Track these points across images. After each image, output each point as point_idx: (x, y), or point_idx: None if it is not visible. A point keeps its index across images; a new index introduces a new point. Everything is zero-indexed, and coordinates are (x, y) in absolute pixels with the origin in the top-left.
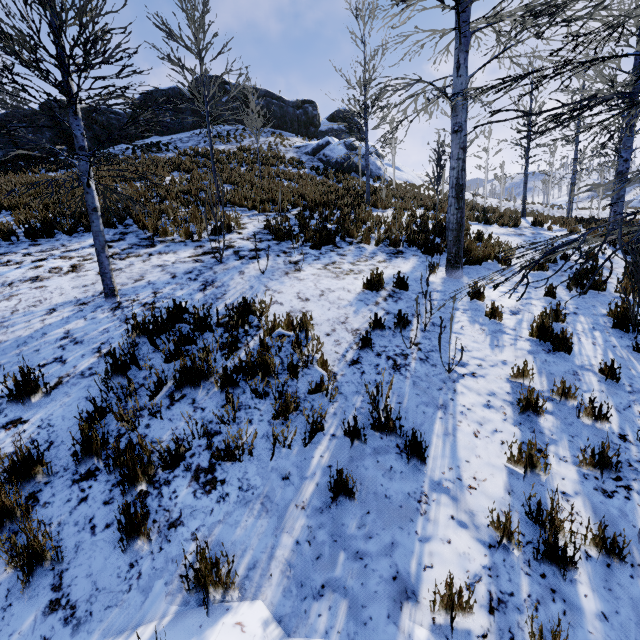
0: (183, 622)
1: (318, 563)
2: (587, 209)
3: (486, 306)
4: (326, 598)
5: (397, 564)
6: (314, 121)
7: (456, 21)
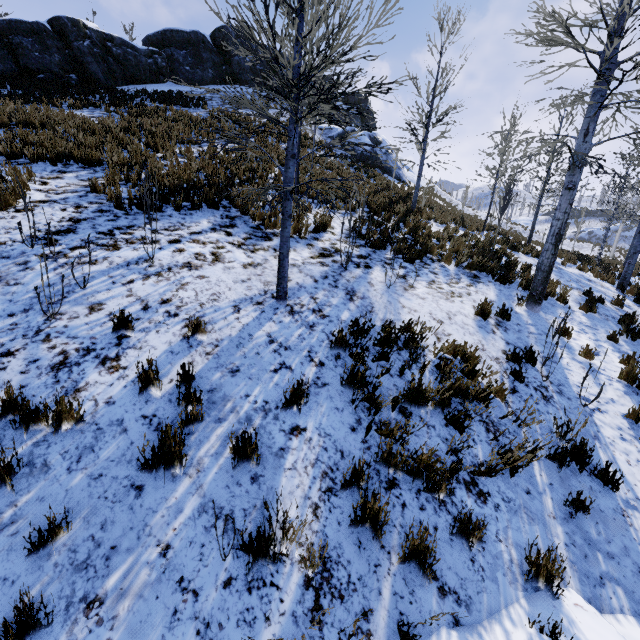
0: (538, 603)
1: (588, 560)
2: None
3: (581, 347)
4: (607, 586)
5: (636, 562)
6: (331, 100)
7: (594, 93)
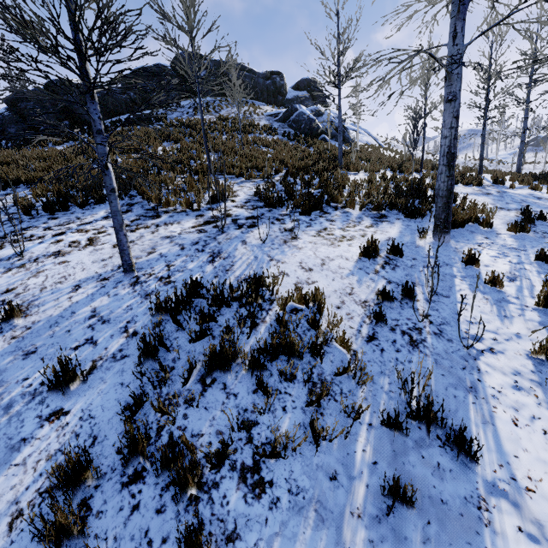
0: None
1: None
2: (530, 163)
3: (486, 274)
4: None
5: None
6: (281, 90)
7: None
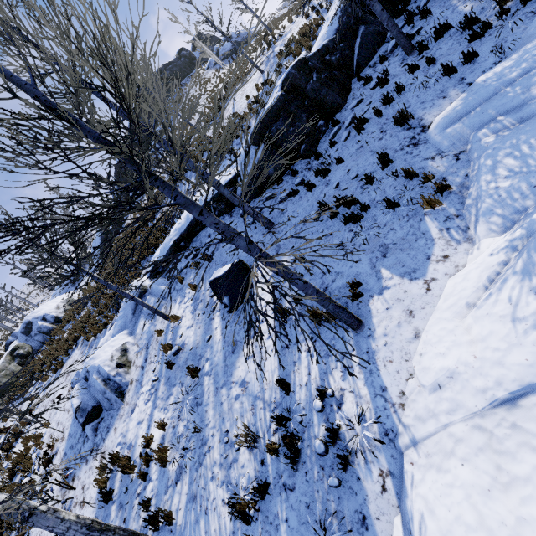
0: None
1: None
2: None
3: None
4: None
5: None
6: (192, 57)
7: None
